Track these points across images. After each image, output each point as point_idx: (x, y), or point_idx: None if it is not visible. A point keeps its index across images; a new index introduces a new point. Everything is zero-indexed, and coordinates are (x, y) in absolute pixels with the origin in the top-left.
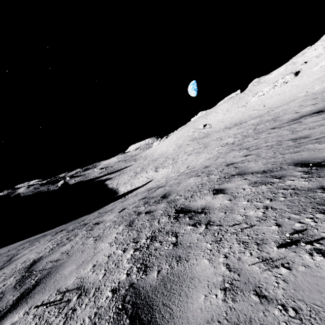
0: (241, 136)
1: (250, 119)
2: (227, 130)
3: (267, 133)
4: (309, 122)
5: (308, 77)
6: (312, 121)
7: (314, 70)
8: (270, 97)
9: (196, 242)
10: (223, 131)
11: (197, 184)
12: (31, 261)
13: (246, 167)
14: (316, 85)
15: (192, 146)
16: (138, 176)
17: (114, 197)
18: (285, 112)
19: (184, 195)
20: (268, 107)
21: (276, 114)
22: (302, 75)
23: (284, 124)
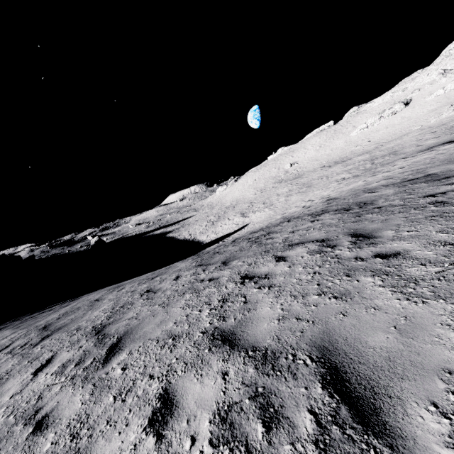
0: (360, 171)
1: (355, 155)
2: (329, 169)
3: (402, 161)
4: (446, 148)
5: (421, 108)
6: (449, 147)
7: (428, 100)
8: (376, 130)
9: (445, 173)
10: (322, 170)
11: (392, 180)
12: (311, 217)
13: (427, 167)
14: (431, 117)
15: (285, 188)
16: (219, 224)
17: (200, 245)
18: (403, 147)
19: (392, 182)
20: (375, 142)
21: (390, 149)
22: (413, 105)
23: (416, 154)
